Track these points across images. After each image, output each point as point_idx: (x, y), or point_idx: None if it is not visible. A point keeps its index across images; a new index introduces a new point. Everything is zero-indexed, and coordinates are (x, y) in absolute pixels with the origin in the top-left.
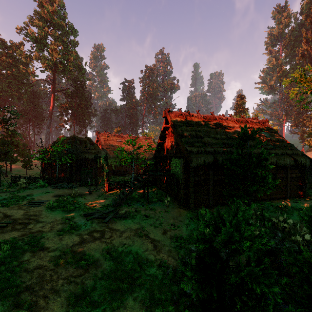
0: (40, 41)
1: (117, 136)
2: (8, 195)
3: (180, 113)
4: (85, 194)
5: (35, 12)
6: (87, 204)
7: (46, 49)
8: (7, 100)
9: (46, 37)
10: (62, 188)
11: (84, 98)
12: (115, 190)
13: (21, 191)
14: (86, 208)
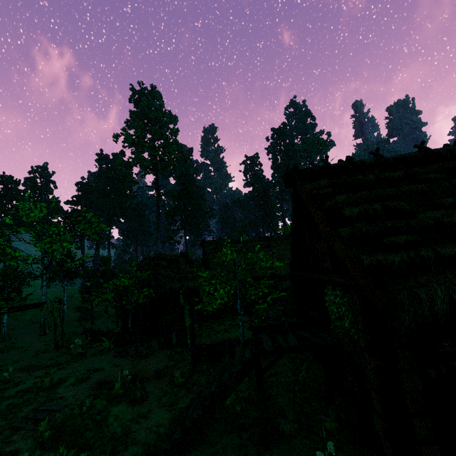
0: (138, 143)
1: (233, 242)
2: (36, 379)
3: (327, 168)
4: (148, 379)
5: (131, 114)
6: (115, 434)
7: (145, 150)
8: (111, 219)
9: (143, 136)
10: (127, 357)
11: (193, 196)
12: (211, 365)
13: (67, 364)
14: (104, 454)
